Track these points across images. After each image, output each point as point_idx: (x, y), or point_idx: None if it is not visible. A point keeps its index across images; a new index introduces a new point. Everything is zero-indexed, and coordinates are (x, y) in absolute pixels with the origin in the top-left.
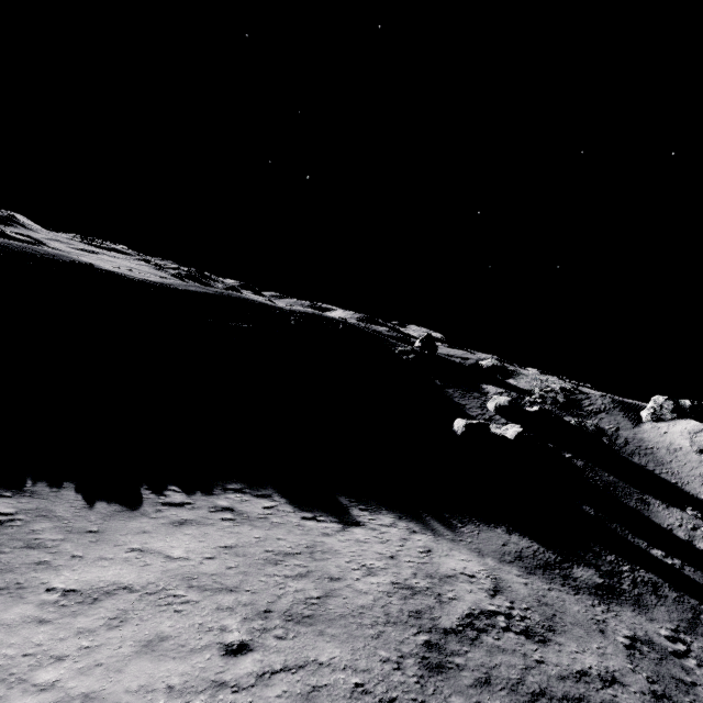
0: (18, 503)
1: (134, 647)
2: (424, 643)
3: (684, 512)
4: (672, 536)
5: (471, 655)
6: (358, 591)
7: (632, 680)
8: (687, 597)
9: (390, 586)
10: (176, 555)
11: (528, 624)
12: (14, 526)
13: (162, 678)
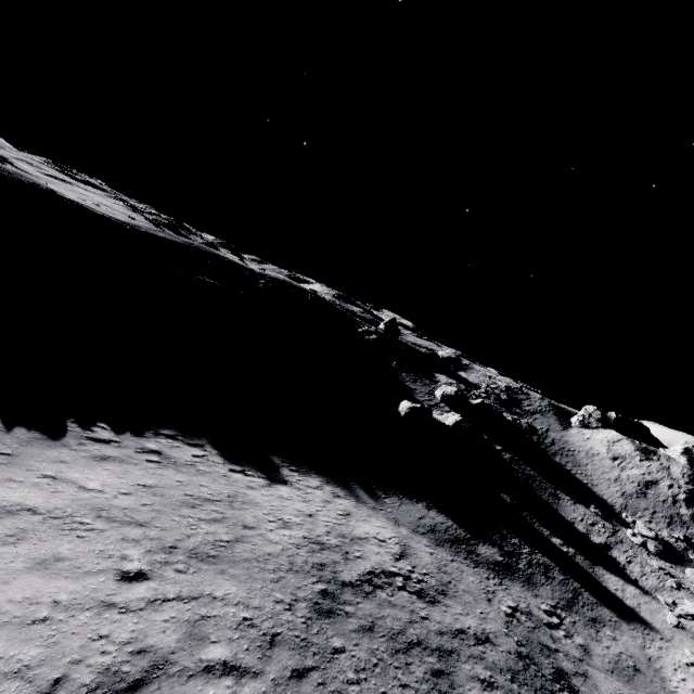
0: None
1: (27, 563)
2: (320, 591)
3: (588, 509)
4: (573, 528)
5: (362, 606)
6: (269, 540)
7: (503, 641)
8: (572, 580)
9: (301, 539)
10: (91, 486)
11: (424, 586)
12: None
13: (49, 593)
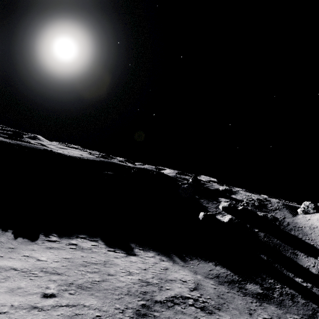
0: None
1: (5, 289)
2: (141, 304)
3: (316, 259)
4: (309, 271)
5: (165, 312)
6: (119, 280)
7: None
8: (311, 303)
9: (137, 280)
10: (42, 259)
11: (206, 305)
12: None
13: (11, 302)
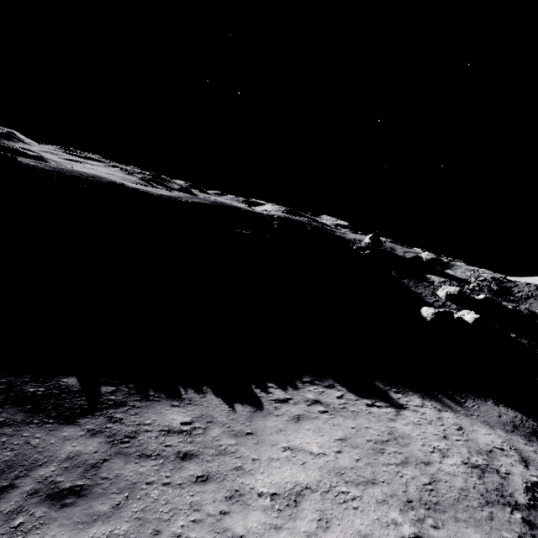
0: (187, 411)
1: None
2: (522, 520)
3: None
4: None
5: None
6: (449, 474)
7: None
8: None
9: (463, 466)
10: (315, 451)
11: None
12: (199, 434)
13: None
